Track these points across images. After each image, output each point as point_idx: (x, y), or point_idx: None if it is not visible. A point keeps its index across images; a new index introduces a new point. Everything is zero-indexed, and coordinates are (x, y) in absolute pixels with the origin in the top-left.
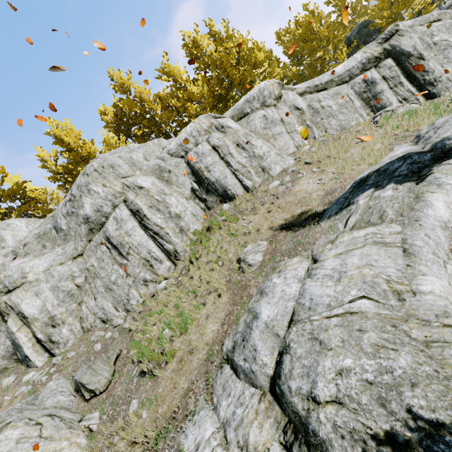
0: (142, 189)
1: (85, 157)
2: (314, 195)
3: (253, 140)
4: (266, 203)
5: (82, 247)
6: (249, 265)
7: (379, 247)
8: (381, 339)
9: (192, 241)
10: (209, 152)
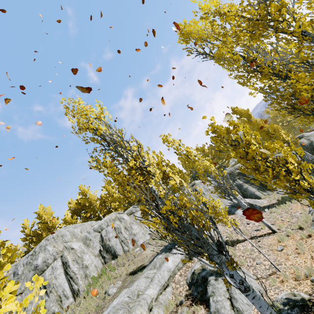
0: (73, 249)
1: (50, 227)
2: (148, 256)
3: (133, 225)
4: (130, 260)
5: (24, 287)
6: (109, 295)
7: (145, 278)
8: (119, 307)
9: (89, 283)
10: (112, 230)
